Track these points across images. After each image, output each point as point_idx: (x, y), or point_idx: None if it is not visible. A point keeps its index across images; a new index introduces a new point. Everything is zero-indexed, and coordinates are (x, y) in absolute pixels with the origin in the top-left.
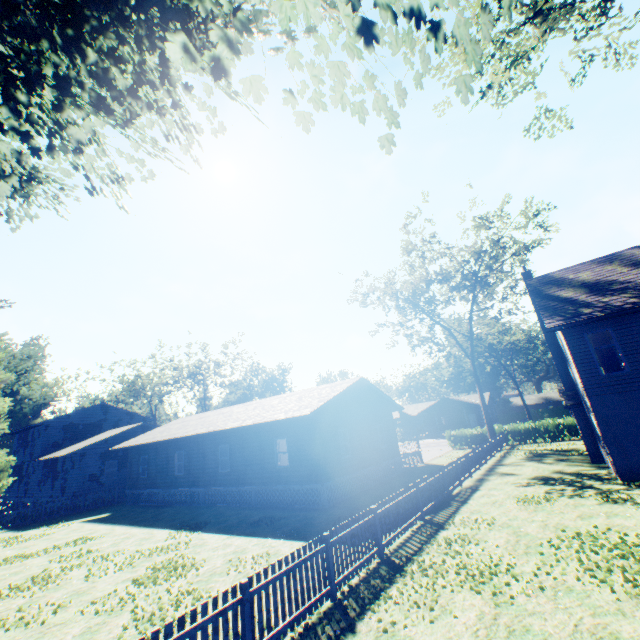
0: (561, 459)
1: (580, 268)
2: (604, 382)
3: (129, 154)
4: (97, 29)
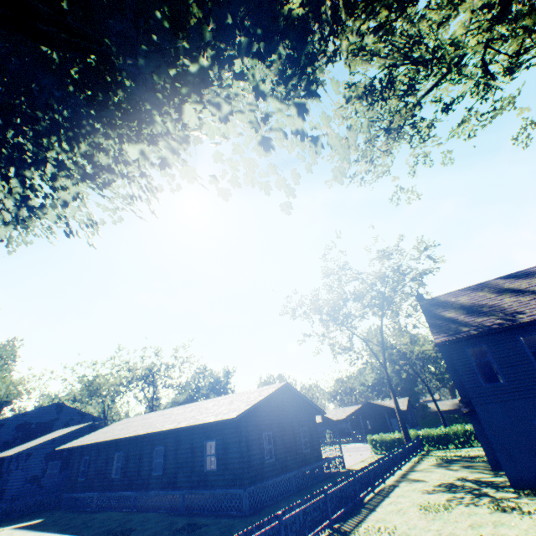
0: (466, 465)
1: (459, 293)
2: (486, 392)
3: (105, 205)
4: (91, 132)
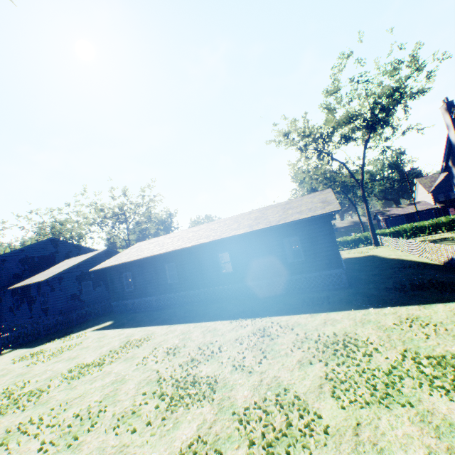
0: None
1: None
2: None
3: None
4: None
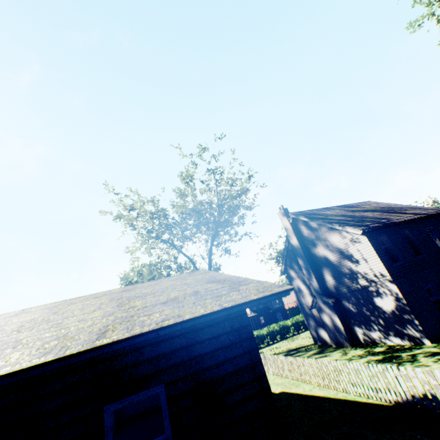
0: (318, 352)
1: (319, 210)
2: (396, 269)
3: None
4: None
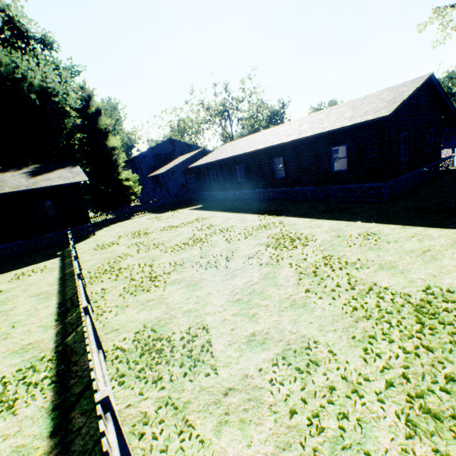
0: None
1: None
2: None
3: None
4: None
